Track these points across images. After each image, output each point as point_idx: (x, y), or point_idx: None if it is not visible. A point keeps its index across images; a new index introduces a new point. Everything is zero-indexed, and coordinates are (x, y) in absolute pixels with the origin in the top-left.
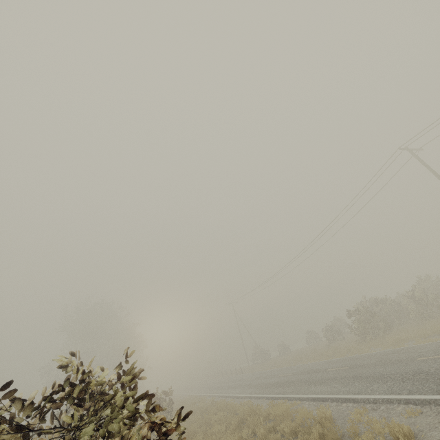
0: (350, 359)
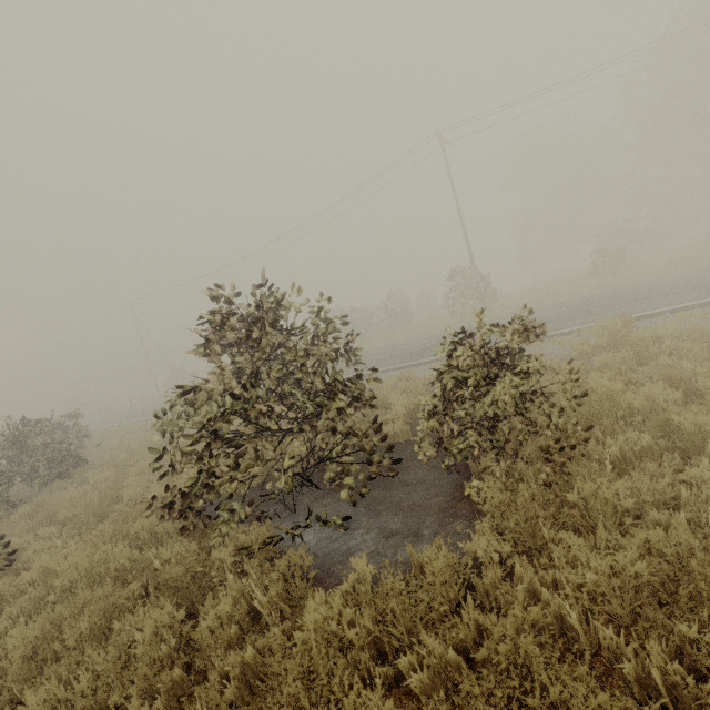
0: None
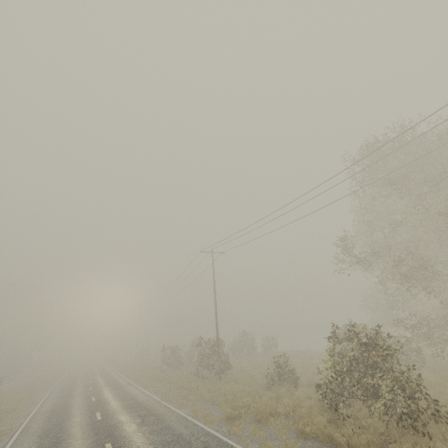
0: (116, 383)
